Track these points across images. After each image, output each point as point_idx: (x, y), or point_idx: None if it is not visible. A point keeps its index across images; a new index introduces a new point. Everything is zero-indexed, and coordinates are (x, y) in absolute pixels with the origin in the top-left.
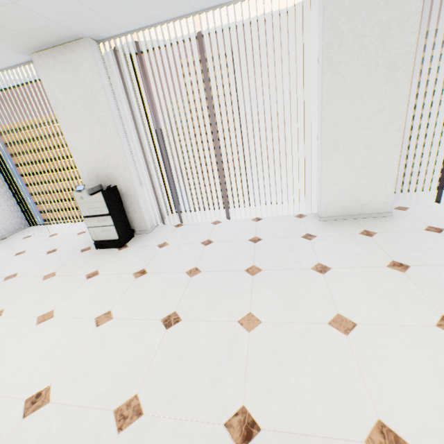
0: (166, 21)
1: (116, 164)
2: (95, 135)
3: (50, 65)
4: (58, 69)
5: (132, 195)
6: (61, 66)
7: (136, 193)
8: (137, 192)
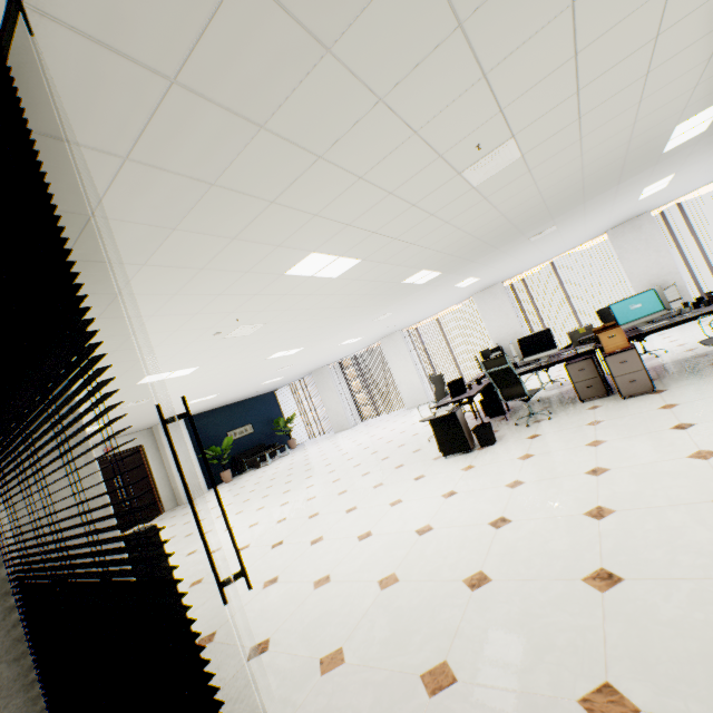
0: (700, 188)
1: (667, 273)
2: (650, 260)
3: (619, 232)
4: (625, 232)
5: (681, 291)
6: (627, 231)
7: (685, 288)
8: (686, 287)
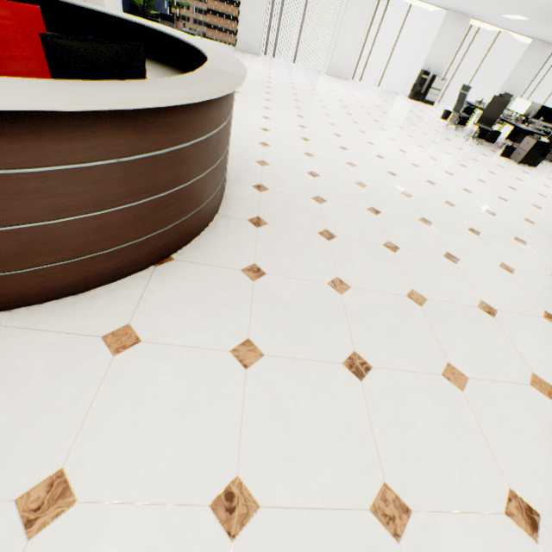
0: None
1: (518, 91)
2: (523, 78)
3: (537, 47)
4: (538, 49)
5: None
6: (539, 49)
7: None
8: None
